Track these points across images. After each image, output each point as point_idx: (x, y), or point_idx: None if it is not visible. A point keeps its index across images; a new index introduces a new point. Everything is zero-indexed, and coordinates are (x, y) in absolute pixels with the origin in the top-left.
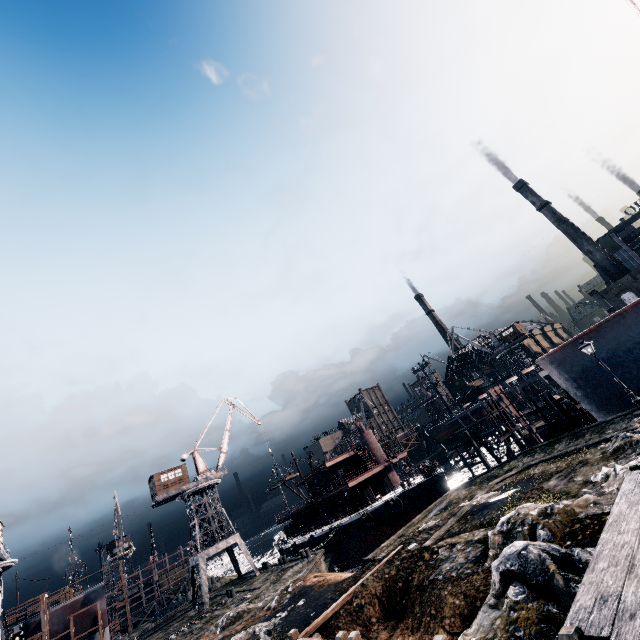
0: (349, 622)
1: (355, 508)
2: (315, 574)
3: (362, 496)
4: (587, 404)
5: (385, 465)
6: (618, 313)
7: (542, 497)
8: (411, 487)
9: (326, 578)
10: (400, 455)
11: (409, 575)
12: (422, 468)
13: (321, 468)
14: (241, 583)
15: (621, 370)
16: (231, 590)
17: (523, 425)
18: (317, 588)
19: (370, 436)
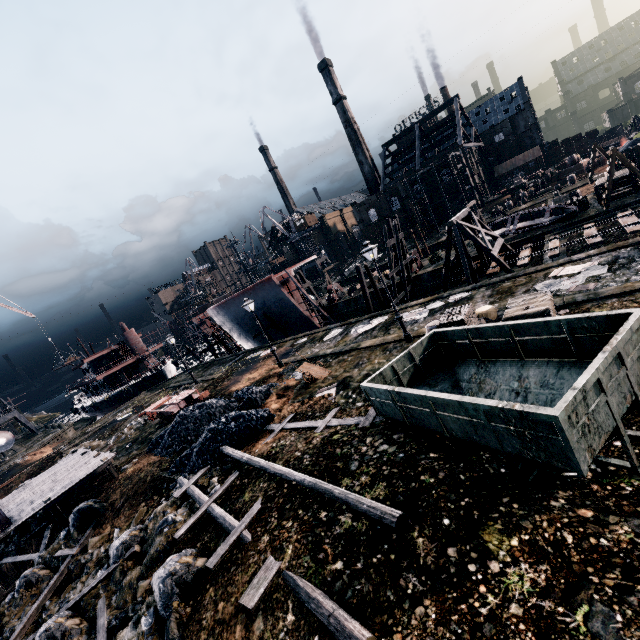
0: (3, 496)
1: (111, 389)
2: (39, 450)
3: (116, 381)
4: (236, 338)
5: (138, 358)
6: (233, 297)
7: (111, 431)
8: (139, 381)
9: (32, 458)
10: (155, 347)
11: (41, 470)
12: (149, 367)
13: (82, 363)
14: (28, 439)
15: (243, 326)
16: (3, 453)
17: (216, 340)
18: (18, 467)
19: (131, 334)
